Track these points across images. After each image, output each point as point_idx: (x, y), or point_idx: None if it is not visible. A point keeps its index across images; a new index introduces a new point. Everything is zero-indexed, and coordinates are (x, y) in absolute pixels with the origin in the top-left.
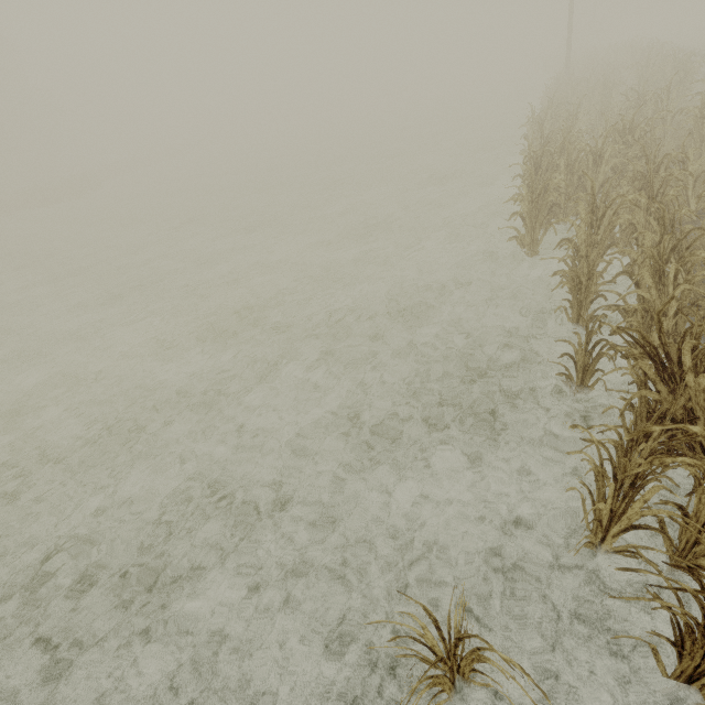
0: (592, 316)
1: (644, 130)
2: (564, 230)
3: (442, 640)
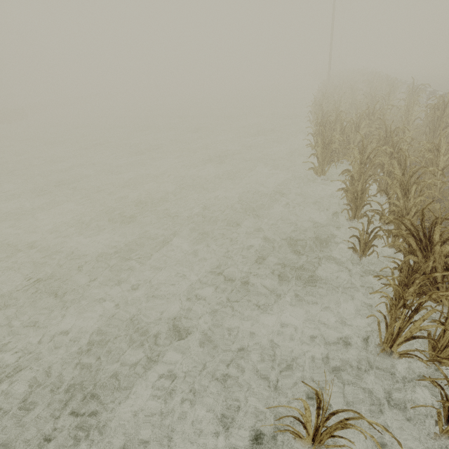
0: (362, 215)
1: (380, 114)
2: (337, 166)
3: (316, 416)
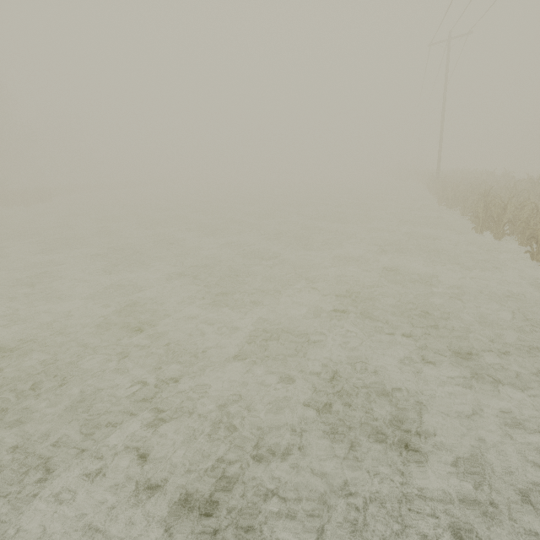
0: None
1: None
2: None
3: None
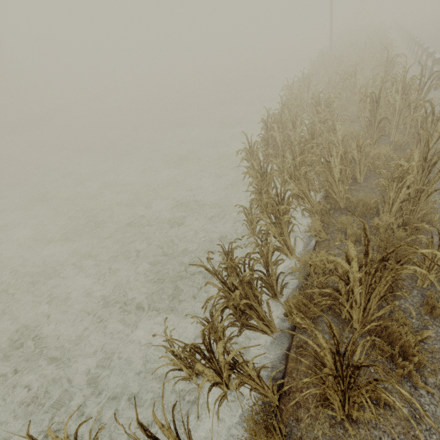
0: (260, 229)
1: (327, 104)
2: None
3: None
